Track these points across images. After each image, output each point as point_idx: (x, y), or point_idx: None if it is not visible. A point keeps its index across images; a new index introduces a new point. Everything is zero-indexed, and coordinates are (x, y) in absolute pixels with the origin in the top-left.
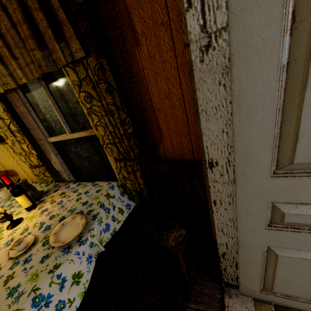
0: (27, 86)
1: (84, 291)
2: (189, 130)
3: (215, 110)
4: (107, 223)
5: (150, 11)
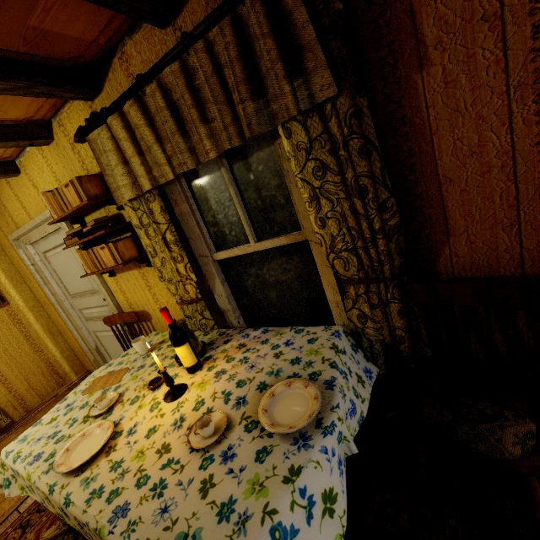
0: (196, 171)
1: (343, 534)
2: (519, 215)
3: None
4: (351, 399)
5: (460, 2)
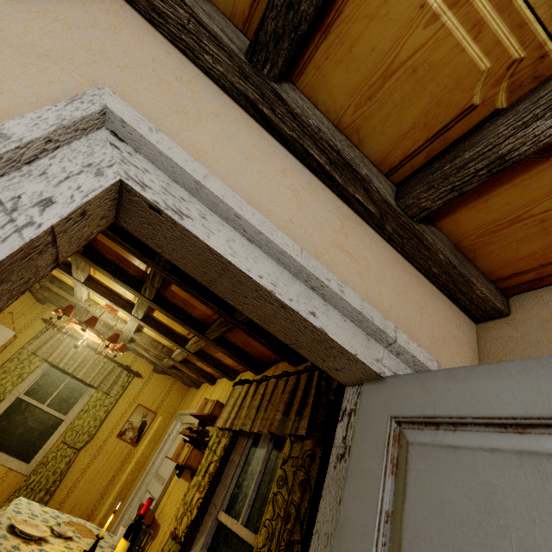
0: (259, 440)
1: None
2: None
3: (326, 539)
4: None
5: None
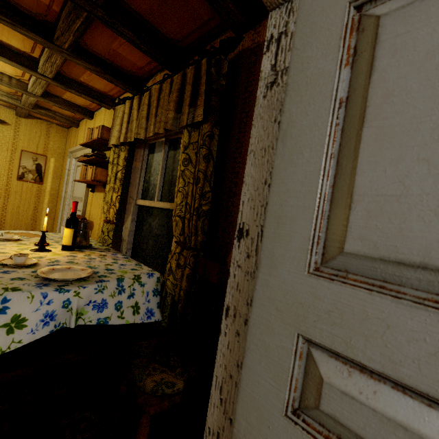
0: (155, 148)
1: (4, 351)
2: None
3: (263, 152)
4: (105, 300)
5: None
